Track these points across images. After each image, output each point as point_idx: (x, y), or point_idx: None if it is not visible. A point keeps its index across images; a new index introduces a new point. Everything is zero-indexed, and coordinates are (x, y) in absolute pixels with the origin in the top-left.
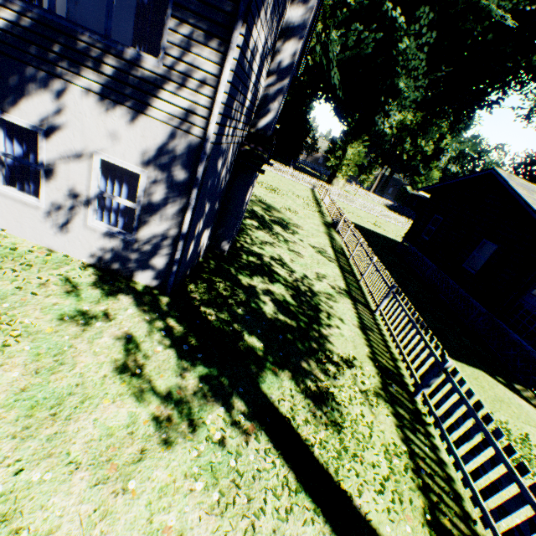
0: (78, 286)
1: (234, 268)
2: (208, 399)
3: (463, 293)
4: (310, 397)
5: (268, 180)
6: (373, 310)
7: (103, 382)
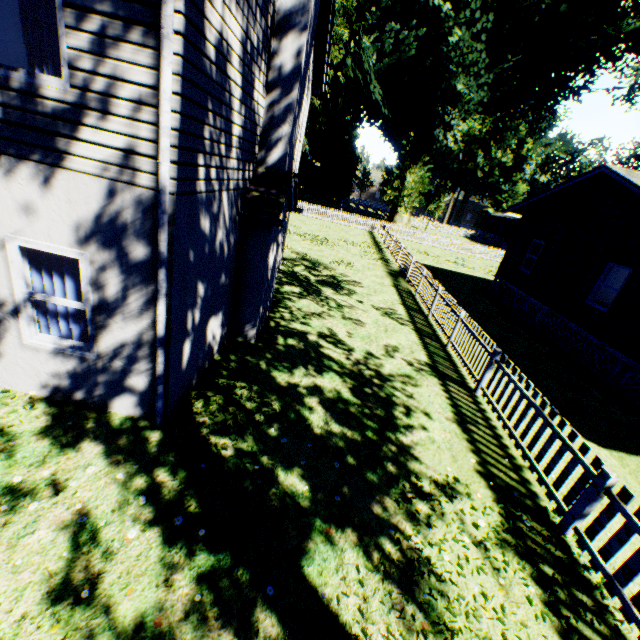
0: (14, 439)
1: (265, 361)
2: (210, 624)
3: (594, 341)
4: (391, 576)
5: (313, 230)
6: (473, 388)
7: (17, 632)
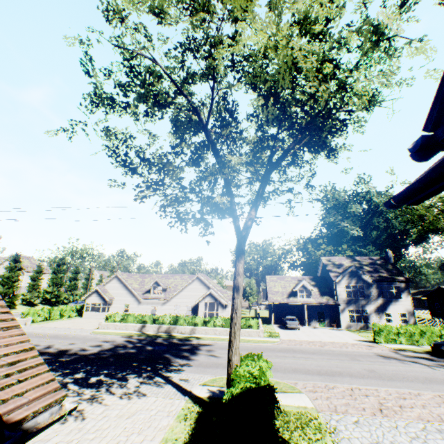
0: None
1: None
2: None
3: None
4: None
5: None
6: None
7: None
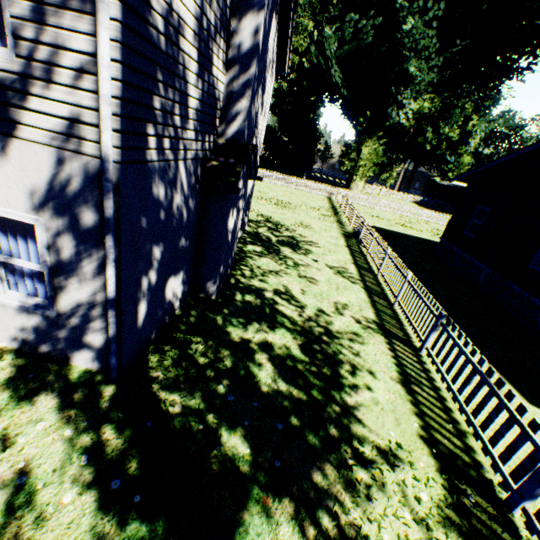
0: None
1: (222, 316)
2: None
3: (537, 303)
4: None
5: (278, 195)
6: (417, 347)
7: None
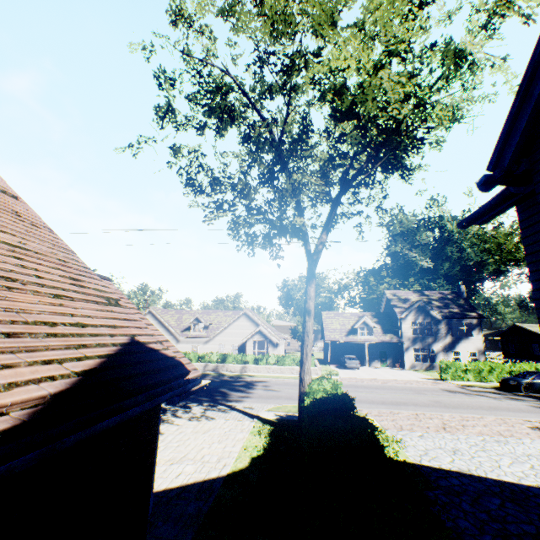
0: None
1: None
2: None
3: None
4: None
5: None
6: None
7: None
